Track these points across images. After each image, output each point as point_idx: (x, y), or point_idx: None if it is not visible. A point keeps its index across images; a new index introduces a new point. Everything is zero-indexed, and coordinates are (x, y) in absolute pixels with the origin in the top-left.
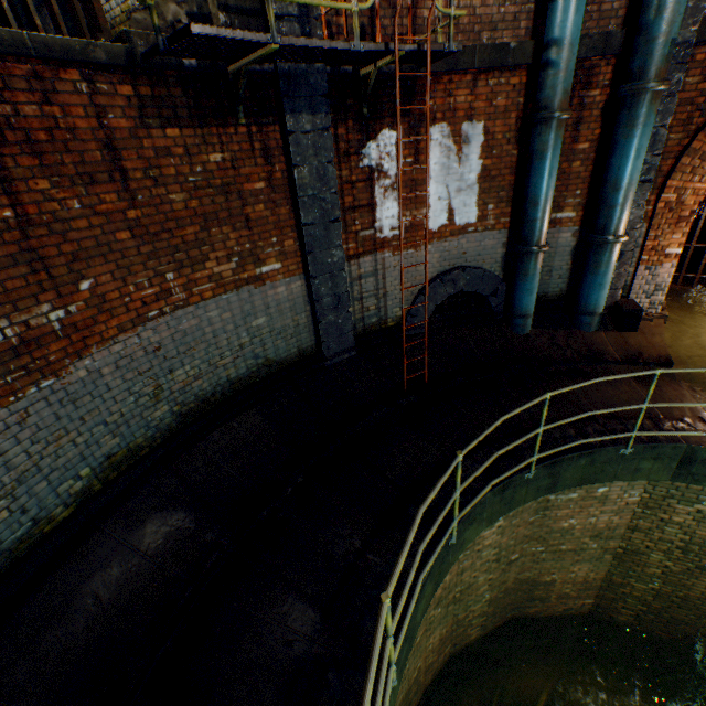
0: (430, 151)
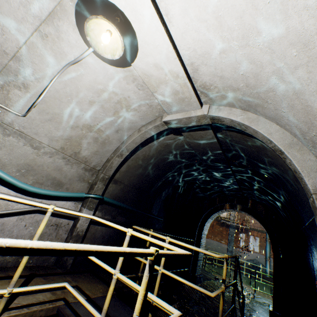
0: (250, 238)
